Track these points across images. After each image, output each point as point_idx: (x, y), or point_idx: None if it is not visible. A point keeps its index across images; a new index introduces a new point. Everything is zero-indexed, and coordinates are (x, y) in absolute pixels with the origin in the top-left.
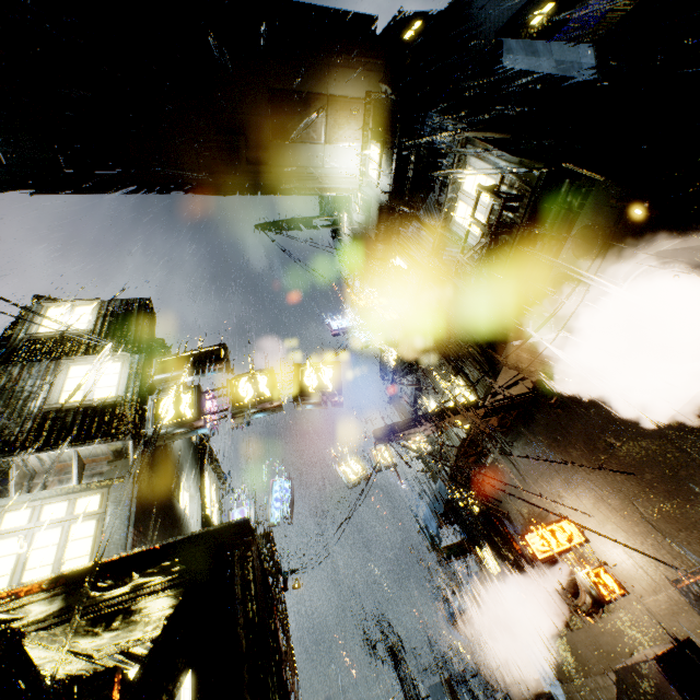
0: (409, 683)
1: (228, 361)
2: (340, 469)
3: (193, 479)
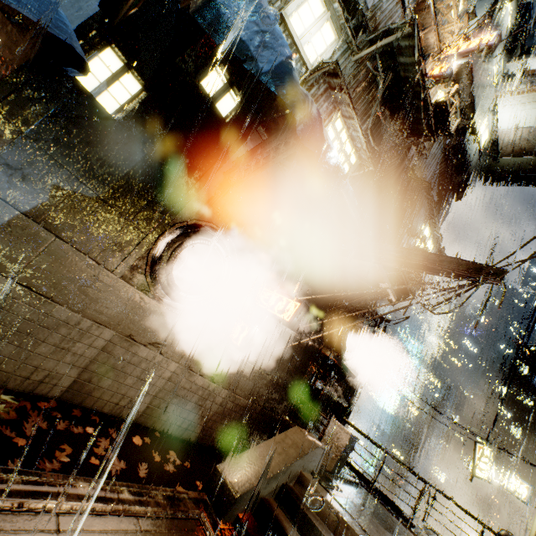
0: None
1: None
2: None
3: None
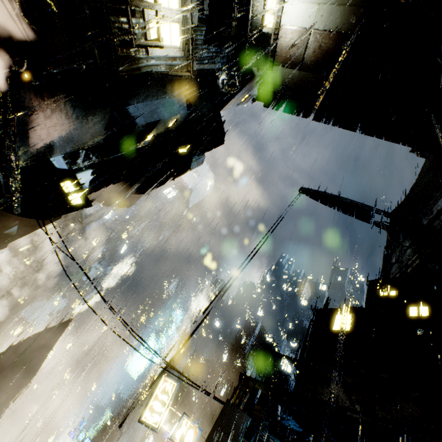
0: None
1: None
2: None
3: None
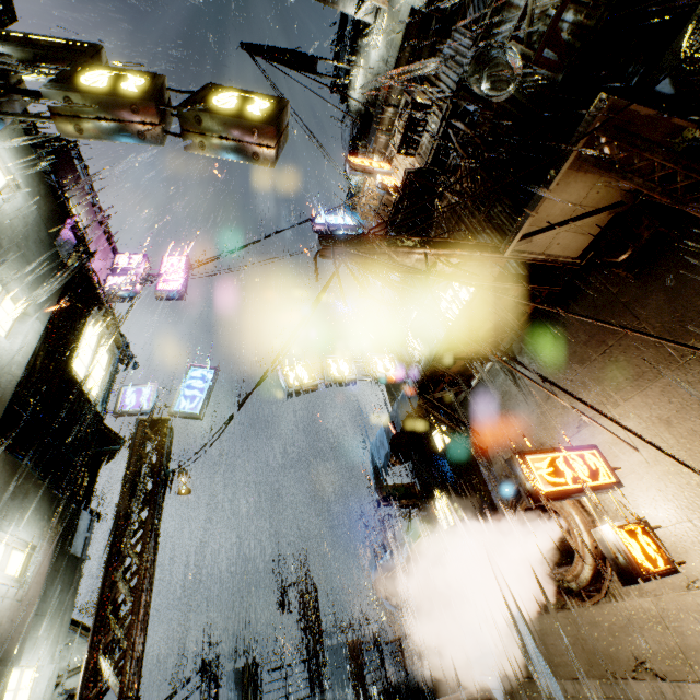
0: (315, 634)
1: (91, 59)
2: (281, 371)
3: (33, 291)
